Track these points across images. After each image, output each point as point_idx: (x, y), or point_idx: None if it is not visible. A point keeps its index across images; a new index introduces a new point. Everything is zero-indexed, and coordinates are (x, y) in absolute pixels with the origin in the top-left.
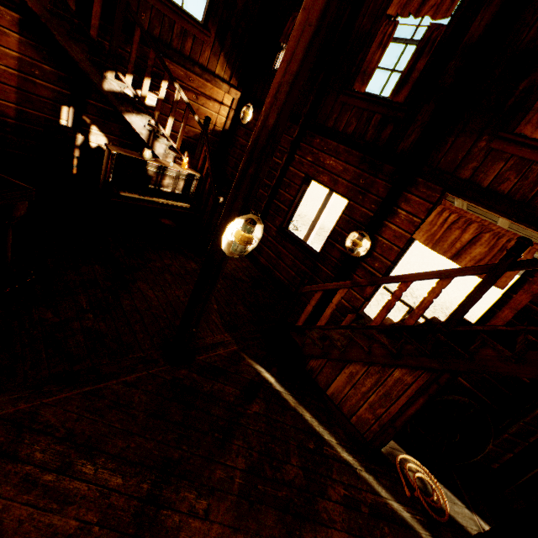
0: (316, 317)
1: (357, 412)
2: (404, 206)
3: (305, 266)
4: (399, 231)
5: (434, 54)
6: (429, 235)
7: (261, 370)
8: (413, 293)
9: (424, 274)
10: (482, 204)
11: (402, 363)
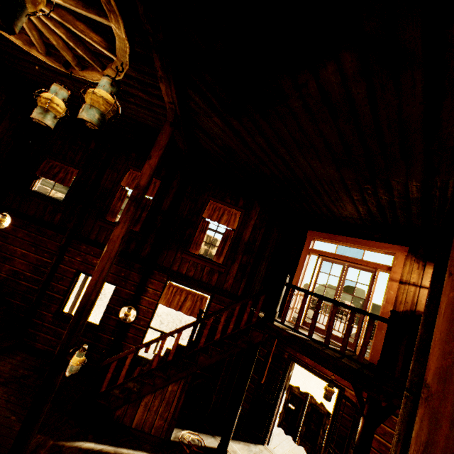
0: (105, 374)
1: (154, 425)
2: (151, 286)
3: (88, 338)
4: (151, 300)
5: (150, 211)
6: (167, 300)
7: (81, 443)
8: (158, 313)
9: (172, 332)
10: (185, 282)
11: (171, 381)
